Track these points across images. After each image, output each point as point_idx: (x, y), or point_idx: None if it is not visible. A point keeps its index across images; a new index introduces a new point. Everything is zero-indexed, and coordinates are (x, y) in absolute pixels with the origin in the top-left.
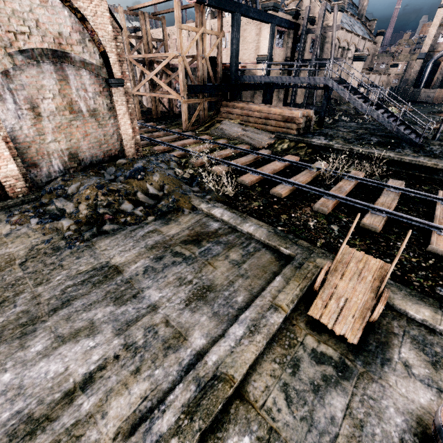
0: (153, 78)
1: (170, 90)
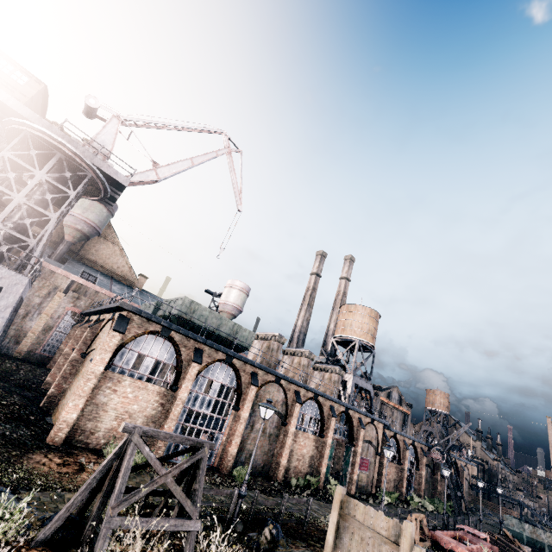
0: None
1: None
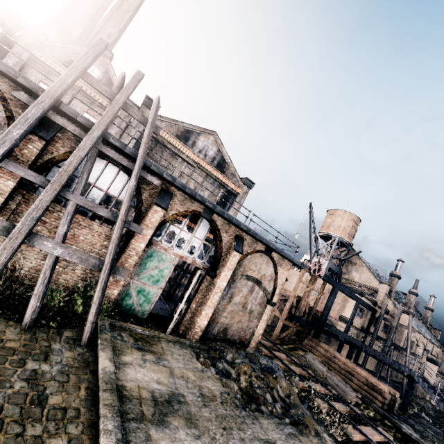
0: None
1: (275, 308)
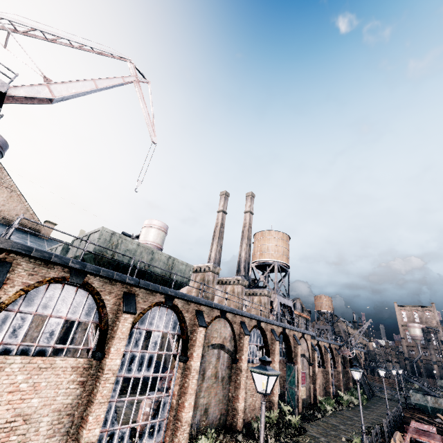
0: None
1: None
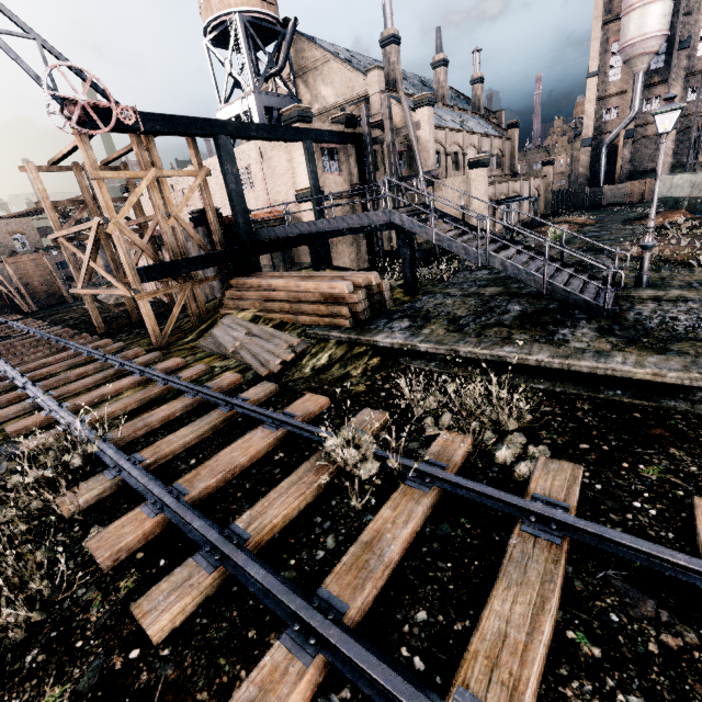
0: (91, 264)
1: (114, 281)
